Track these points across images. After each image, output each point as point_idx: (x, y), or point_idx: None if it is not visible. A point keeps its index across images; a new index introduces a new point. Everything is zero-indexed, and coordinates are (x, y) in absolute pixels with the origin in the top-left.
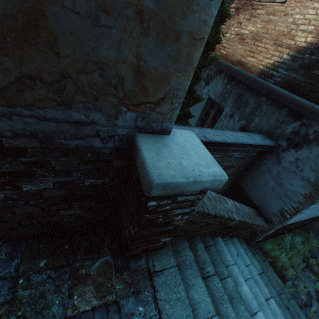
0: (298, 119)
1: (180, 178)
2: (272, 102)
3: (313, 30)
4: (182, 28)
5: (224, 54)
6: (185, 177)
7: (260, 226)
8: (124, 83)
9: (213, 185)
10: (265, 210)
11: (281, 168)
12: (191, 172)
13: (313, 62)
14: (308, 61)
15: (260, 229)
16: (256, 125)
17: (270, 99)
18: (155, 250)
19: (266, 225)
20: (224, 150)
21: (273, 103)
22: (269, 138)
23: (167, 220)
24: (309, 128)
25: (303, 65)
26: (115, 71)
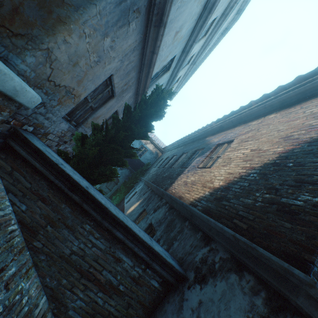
0: (208, 244)
1: None
2: (192, 226)
3: (223, 178)
4: (55, 11)
5: (173, 191)
6: None
7: None
8: (2, 8)
9: None
10: None
11: None
12: None
13: (222, 196)
14: (220, 195)
15: None
16: (174, 250)
17: (191, 223)
18: None
19: None
20: (111, 239)
21: (192, 227)
22: (178, 264)
23: None
24: (216, 254)
25: (216, 198)
26: (3, 0)
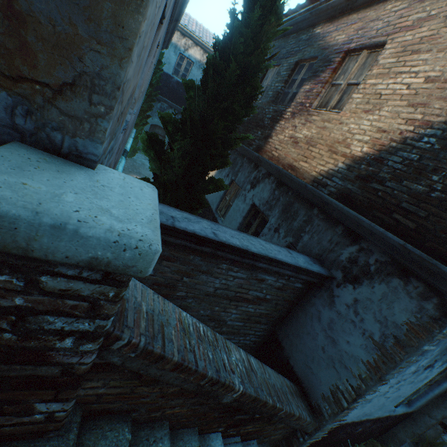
0: (356, 242)
1: (14, 205)
2: (325, 216)
3: (369, 140)
4: None
5: (276, 155)
6: (33, 209)
7: (295, 416)
8: None
9: (120, 257)
10: (312, 387)
11: (335, 313)
12: (66, 211)
13: (370, 174)
14: (365, 172)
15: (299, 426)
16: (305, 245)
17: (323, 212)
18: (30, 437)
19: (310, 417)
20: (251, 268)
21: (326, 218)
22: (320, 264)
23: (34, 343)
24: (370, 256)
25: (360, 176)
26: None
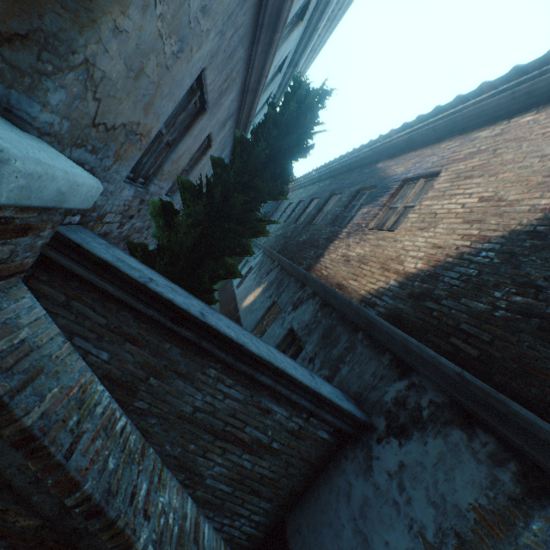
0: (406, 375)
1: None
2: (371, 342)
3: (424, 256)
4: None
5: (325, 274)
6: None
7: None
8: None
9: None
10: None
11: (371, 486)
12: None
13: (424, 291)
14: (419, 289)
15: None
16: (343, 380)
17: (368, 337)
18: None
19: None
20: (251, 385)
21: (372, 344)
22: (357, 405)
23: None
24: (422, 395)
25: (412, 294)
26: None
